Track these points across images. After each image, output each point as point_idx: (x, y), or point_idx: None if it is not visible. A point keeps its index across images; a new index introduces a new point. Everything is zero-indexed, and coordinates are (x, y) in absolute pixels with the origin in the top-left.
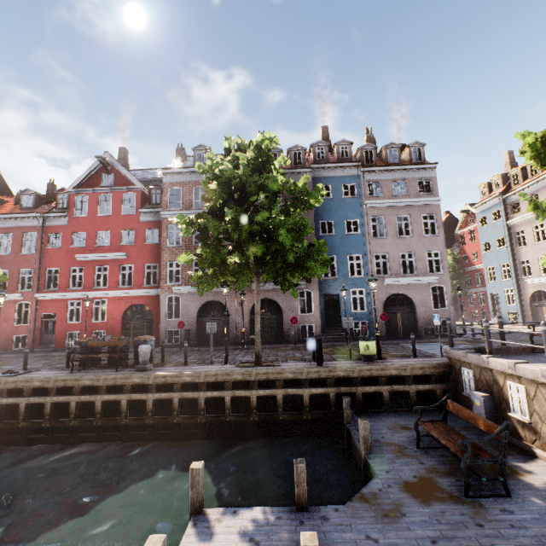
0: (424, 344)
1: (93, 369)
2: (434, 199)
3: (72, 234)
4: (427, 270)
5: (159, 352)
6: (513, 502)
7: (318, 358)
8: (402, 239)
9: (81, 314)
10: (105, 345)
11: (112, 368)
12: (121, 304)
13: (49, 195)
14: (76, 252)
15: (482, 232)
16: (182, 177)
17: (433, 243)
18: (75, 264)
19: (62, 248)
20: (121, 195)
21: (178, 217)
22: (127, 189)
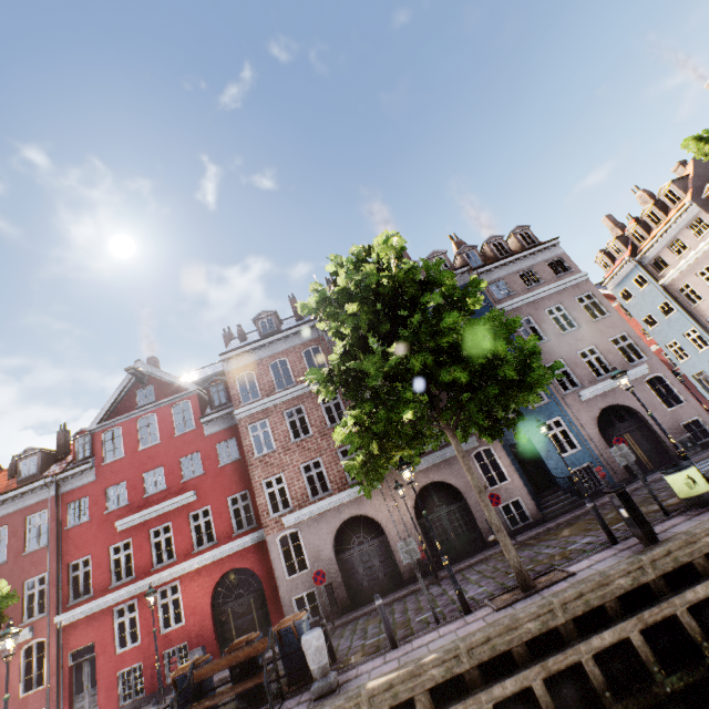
0: (706, 461)
1: None
2: (579, 275)
3: (104, 491)
4: (626, 361)
5: None
6: None
7: (643, 529)
8: (569, 334)
9: (139, 626)
10: (227, 666)
11: None
12: (204, 581)
13: (61, 448)
14: (114, 517)
15: (632, 307)
16: (250, 356)
17: (611, 325)
18: (116, 539)
19: (92, 520)
20: (169, 410)
21: (309, 373)
22: (176, 399)
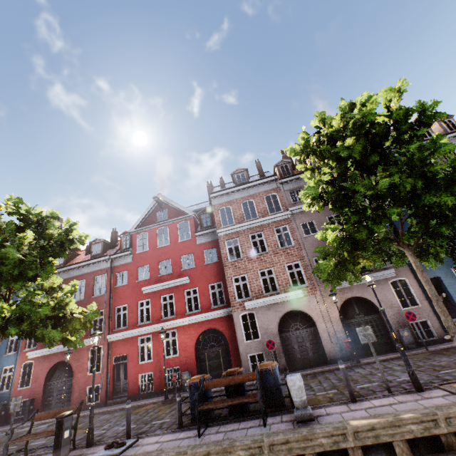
0: None
1: (219, 425)
2: None
3: (136, 269)
4: None
5: (253, 385)
6: None
7: None
8: None
9: (152, 351)
10: (227, 384)
11: (245, 420)
12: (191, 333)
13: (113, 241)
14: (141, 285)
15: None
16: (229, 196)
17: None
18: (141, 298)
19: (129, 284)
20: (176, 225)
21: (306, 190)
22: (181, 219)
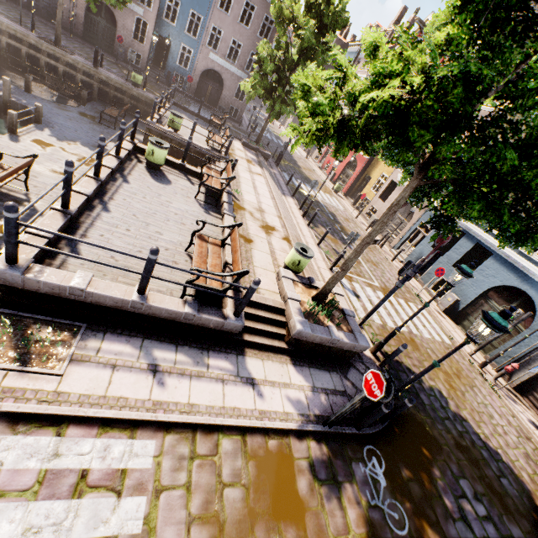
0: (205, 112)
1: None
2: None
3: None
4: (245, 67)
5: None
6: (113, 130)
7: (95, 63)
8: (240, 26)
9: None
10: None
11: None
12: None
13: None
14: None
15: None
16: None
17: None
18: None
19: None
20: None
21: None
22: None
